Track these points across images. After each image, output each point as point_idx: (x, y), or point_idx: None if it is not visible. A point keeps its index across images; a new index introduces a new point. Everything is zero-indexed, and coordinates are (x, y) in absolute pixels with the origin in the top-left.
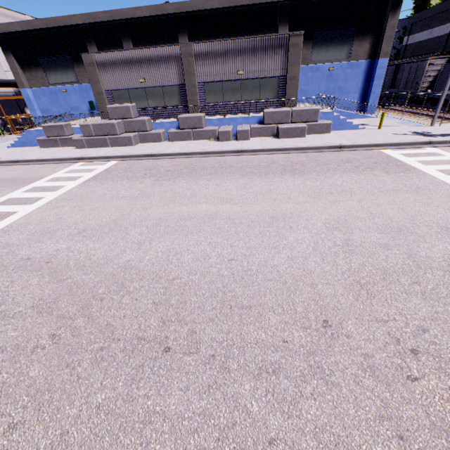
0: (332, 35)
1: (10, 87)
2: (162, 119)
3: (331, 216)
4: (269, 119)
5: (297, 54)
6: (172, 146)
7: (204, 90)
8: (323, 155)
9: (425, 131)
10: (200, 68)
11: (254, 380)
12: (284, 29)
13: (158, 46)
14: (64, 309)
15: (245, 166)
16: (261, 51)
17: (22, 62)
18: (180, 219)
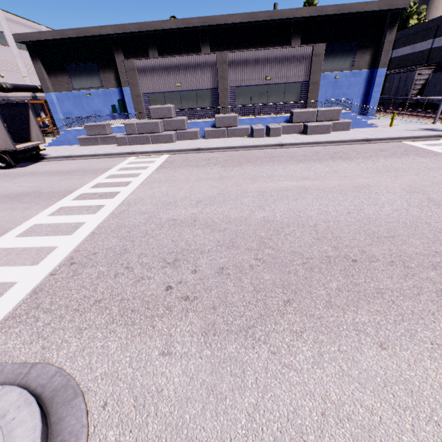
0: (338, 48)
1: (29, 92)
2: (194, 120)
3: (402, 185)
4: (297, 118)
5: (319, 63)
6: (212, 142)
7: (234, 93)
8: (355, 146)
9: (431, 127)
10: (232, 74)
11: (434, 270)
12: (296, 42)
13: (196, 54)
14: (246, 245)
15: (294, 155)
16: (288, 60)
17: (49, 68)
18: (277, 191)
